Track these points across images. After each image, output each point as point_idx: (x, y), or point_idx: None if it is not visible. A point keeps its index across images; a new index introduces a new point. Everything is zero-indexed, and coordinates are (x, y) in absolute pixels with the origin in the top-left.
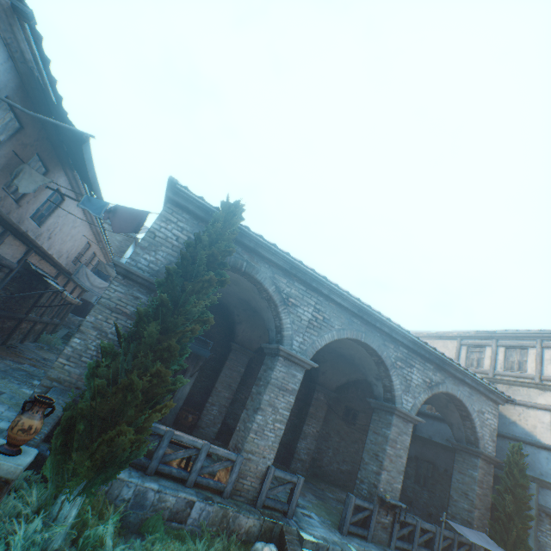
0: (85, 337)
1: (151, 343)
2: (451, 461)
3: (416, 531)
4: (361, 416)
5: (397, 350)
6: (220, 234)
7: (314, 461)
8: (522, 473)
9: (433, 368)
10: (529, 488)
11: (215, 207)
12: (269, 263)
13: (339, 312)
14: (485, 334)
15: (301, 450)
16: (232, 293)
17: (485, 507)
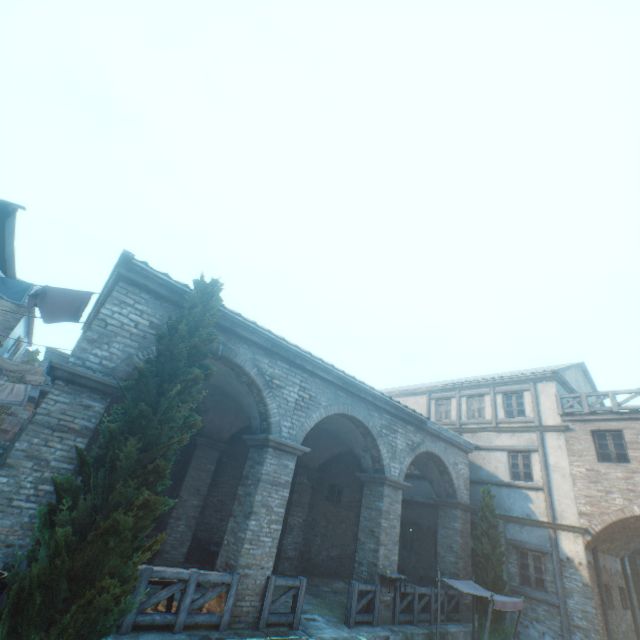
0: (16, 473)
1: (129, 465)
2: (433, 518)
3: (415, 599)
4: (346, 491)
5: (381, 418)
6: (200, 320)
7: (302, 555)
8: (492, 514)
9: (414, 430)
10: (498, 526)
11: (183, 284)
12: (248, 342)
13: (325, 387)
14: (450, 386)
15: (288, 547)
16: None
17: (468, 554)
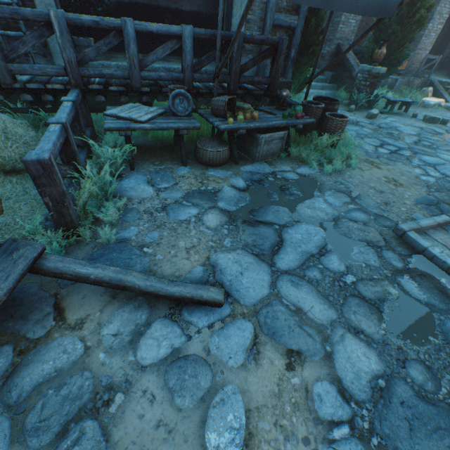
0: None
1: None
2: None
3: None
4: None
5: None
6: None
7: None
8: None
9: None
10: None
11: None
12: None
13: None
14: None
15: None
16: None
17: None
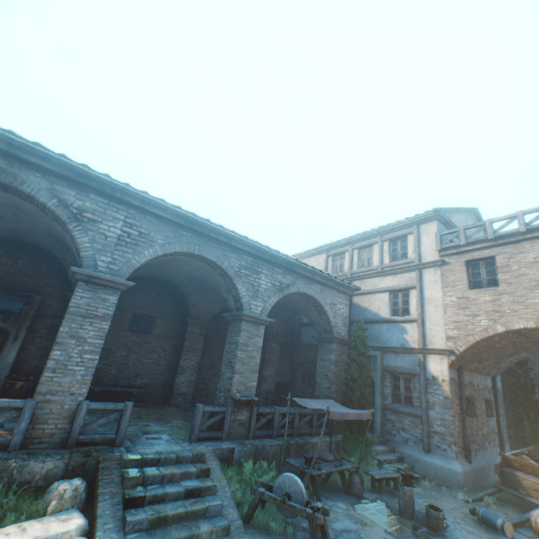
0: None
1: None
2: None
3: (275, 417)
4: None
5: (241, 259)
6: None
7: (201, 392)
8: (363, 344)
9: (283, 272)
10: (377, 356)
11: None
12: (42, 171)
13: (162, 225)
14: (344, 242)
15: (181, 385)
16: (35, 228)
17: (342, 381)
